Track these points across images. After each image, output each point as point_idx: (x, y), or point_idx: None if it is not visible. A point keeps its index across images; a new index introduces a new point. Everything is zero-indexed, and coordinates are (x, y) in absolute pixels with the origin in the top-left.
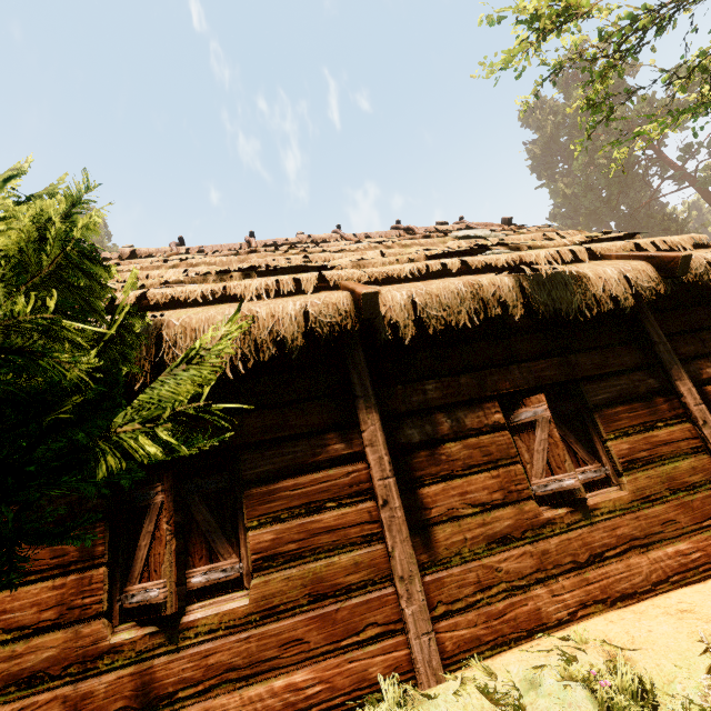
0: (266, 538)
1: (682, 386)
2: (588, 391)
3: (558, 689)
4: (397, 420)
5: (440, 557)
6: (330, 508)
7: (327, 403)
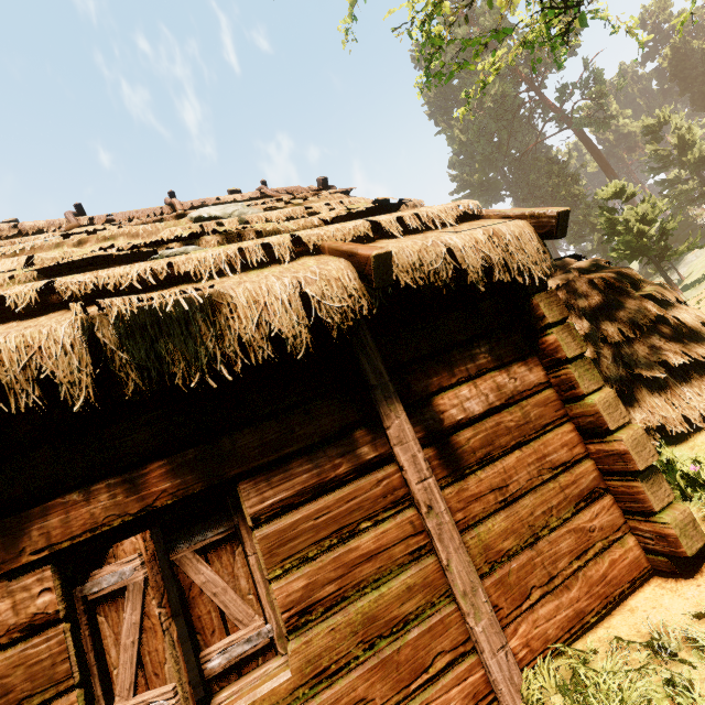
0: None
1: (403, 453)
2: (247, 497)
3: None
4: None
5: None
6: None
7: None
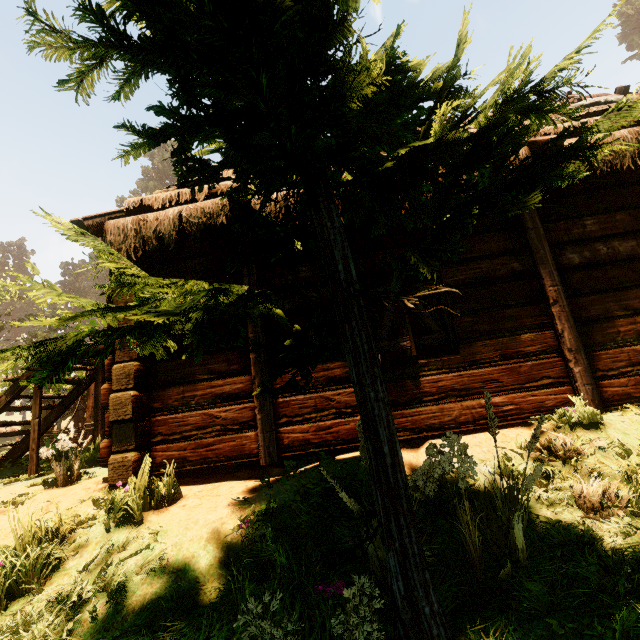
0: (466, 320)
1: None
2: None
3: None
4: (559, 248)
5: (597, 341)
6: (510, 305)
7: (502, 235)
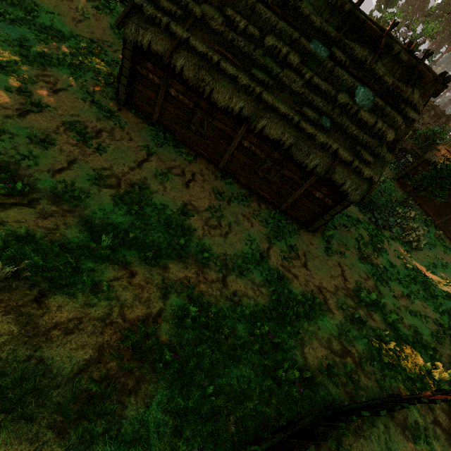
0: (442, 205)
1: None
2: None
3: (438, 230)
4: None
5: (448, 222)
6: (448, 209)
7: None
